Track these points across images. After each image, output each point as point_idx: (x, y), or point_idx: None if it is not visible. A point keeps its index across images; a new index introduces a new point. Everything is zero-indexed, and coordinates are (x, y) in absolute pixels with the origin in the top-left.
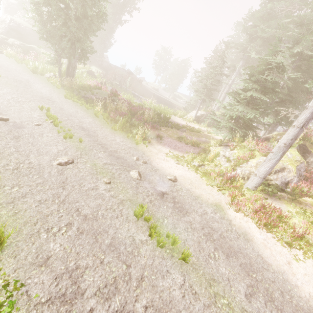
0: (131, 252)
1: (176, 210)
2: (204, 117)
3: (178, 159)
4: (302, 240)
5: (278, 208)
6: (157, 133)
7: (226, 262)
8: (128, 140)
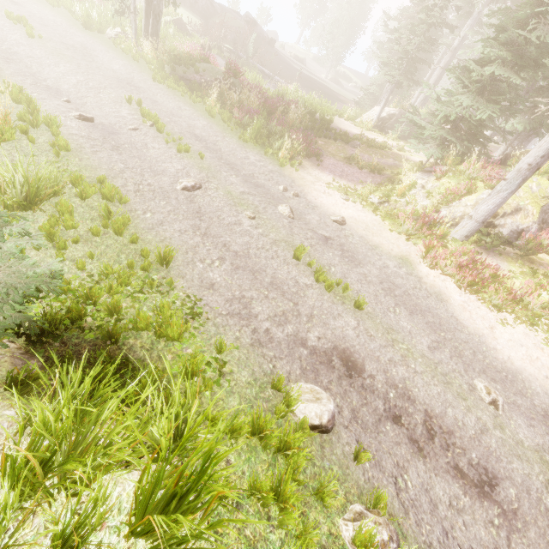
0: (296, 293)
1: (345, 259)
2: (395, 119)
3: (346, 192)
4: (519, 305)
5: (495, 265)
6: (312, 148)
7: (408, 318)
8: (267, 159)
